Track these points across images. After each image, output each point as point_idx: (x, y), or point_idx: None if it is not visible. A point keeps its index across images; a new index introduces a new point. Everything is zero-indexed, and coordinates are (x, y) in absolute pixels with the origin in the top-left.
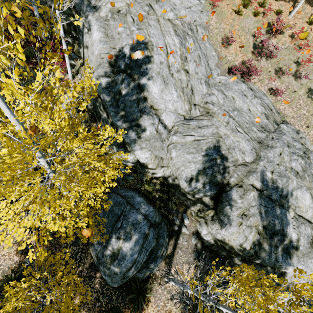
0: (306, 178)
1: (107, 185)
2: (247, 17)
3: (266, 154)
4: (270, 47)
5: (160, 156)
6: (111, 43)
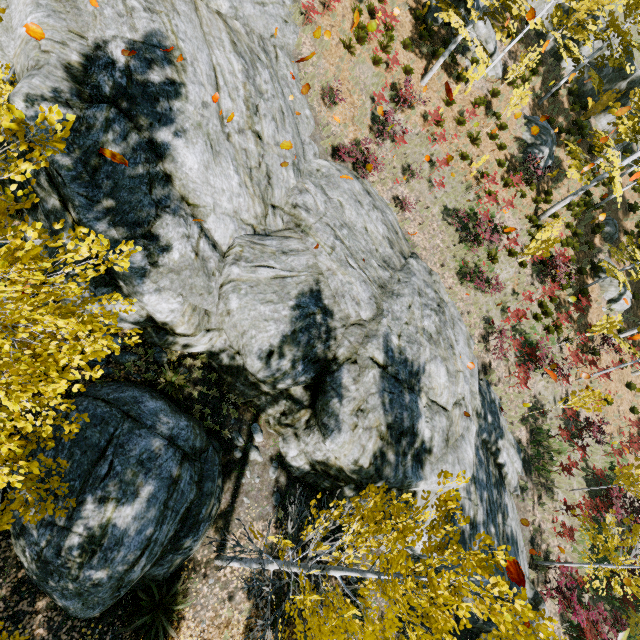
0: (442, 344)
1: (77, 375)
2: (362, 61)
3: (391, 306)
4: (396, 126)
5: (204, 308)
6: (72, 21)
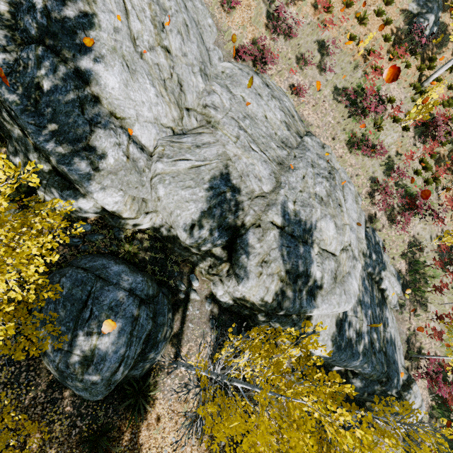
0: (331, 204)
1: (41, 260)
2: None
3: (288, 179)
4: (288, 19)
5: (141, 197)
6: None
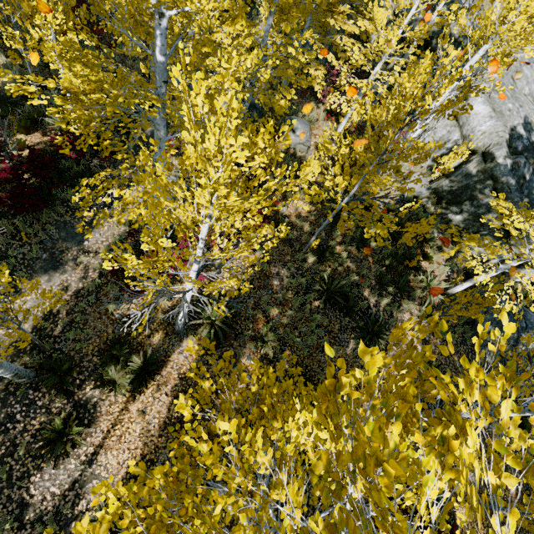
0: None
1: None
2: None
3: None
4: None
5: None
6: (501, 120)
